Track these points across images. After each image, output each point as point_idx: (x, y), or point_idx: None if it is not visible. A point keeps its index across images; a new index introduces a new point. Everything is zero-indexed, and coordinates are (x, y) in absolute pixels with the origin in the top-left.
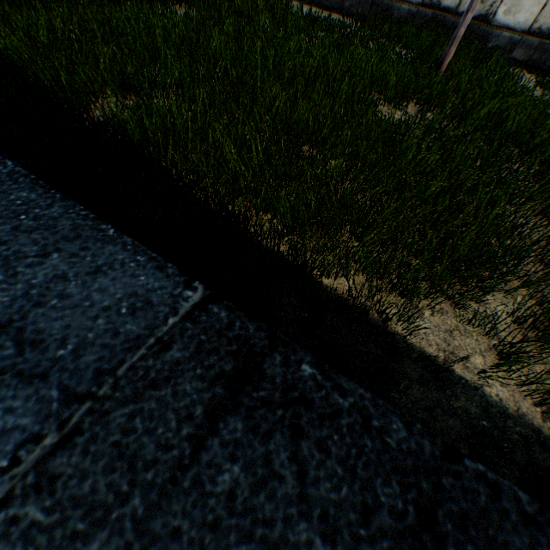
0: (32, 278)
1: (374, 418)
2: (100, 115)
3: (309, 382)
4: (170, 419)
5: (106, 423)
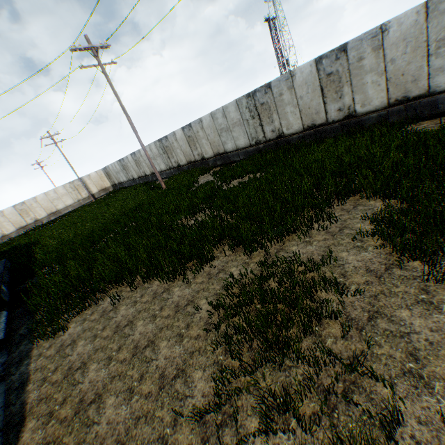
0: None
1: None
2: None
3: None
4: None
5: None
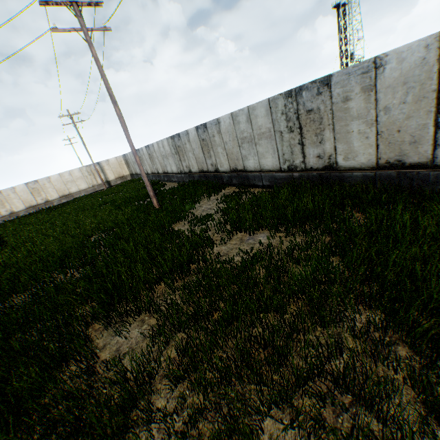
0: None
1: None
2: None
3: None
4: None
5: None
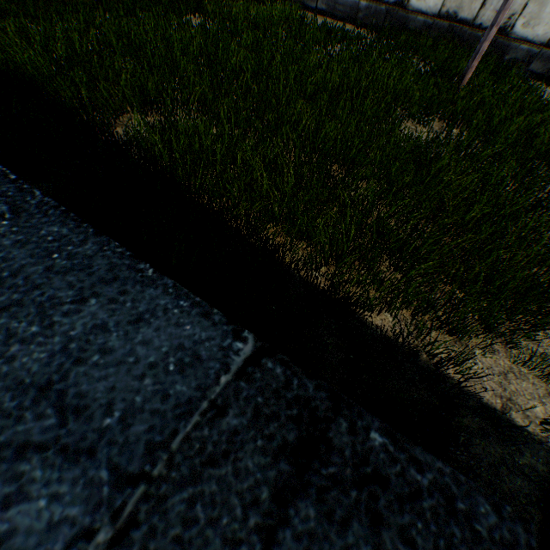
0: (69, 328)
1: (457, 498)
2: (121, 132)
3: (381, 454)
4: (234, 505)
5: (163, 511)
